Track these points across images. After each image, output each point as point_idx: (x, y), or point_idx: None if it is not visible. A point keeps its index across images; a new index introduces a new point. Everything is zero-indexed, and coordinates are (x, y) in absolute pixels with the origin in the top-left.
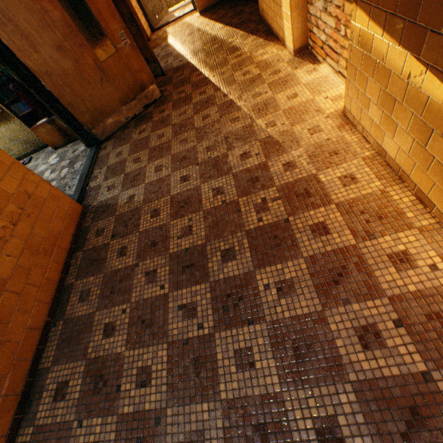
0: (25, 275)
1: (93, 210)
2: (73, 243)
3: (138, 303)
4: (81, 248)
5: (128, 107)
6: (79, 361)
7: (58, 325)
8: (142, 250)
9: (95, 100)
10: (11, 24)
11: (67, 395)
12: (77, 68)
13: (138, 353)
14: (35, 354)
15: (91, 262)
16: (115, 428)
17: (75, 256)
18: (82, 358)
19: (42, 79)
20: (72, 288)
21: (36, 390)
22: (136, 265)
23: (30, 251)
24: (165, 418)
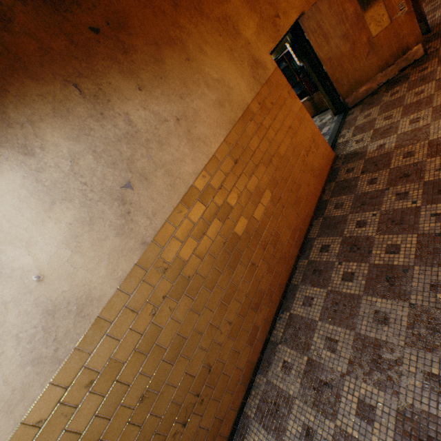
0: (307, 185)
1: (342, 157)
2: (327, 177)
3: (387, 211)
4: (332, 180)
5: (383, 74)
6: (337, 237)
7: (318, 220)
8: (392, 180)
9: (356, 73)
10: (319, 30)
11: (329, 251)
12: (351, 49)
13: (387, 237)
14: (306, 229)
15: (342, 188)
16: (367, 269)
17: (328, 185)
18: (338, 236)
19: (324, 65)
20: (327, 202)
21: (307, 246)
22: (385, 189)
23: (310, 173)
24: (411, 270)
